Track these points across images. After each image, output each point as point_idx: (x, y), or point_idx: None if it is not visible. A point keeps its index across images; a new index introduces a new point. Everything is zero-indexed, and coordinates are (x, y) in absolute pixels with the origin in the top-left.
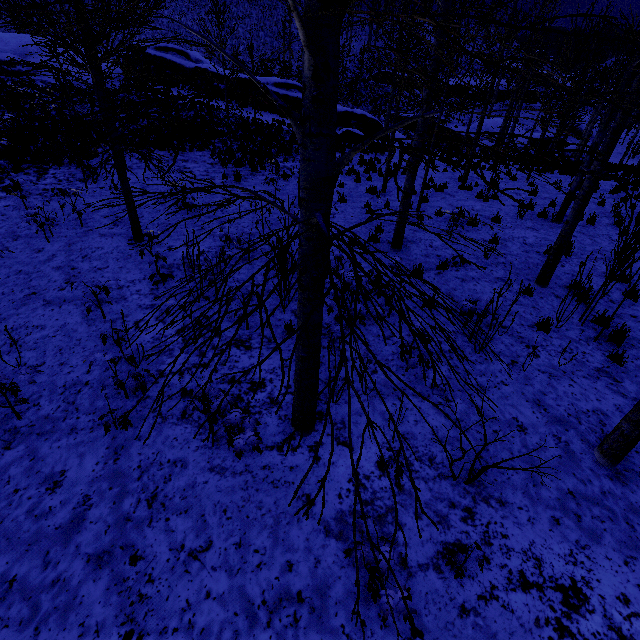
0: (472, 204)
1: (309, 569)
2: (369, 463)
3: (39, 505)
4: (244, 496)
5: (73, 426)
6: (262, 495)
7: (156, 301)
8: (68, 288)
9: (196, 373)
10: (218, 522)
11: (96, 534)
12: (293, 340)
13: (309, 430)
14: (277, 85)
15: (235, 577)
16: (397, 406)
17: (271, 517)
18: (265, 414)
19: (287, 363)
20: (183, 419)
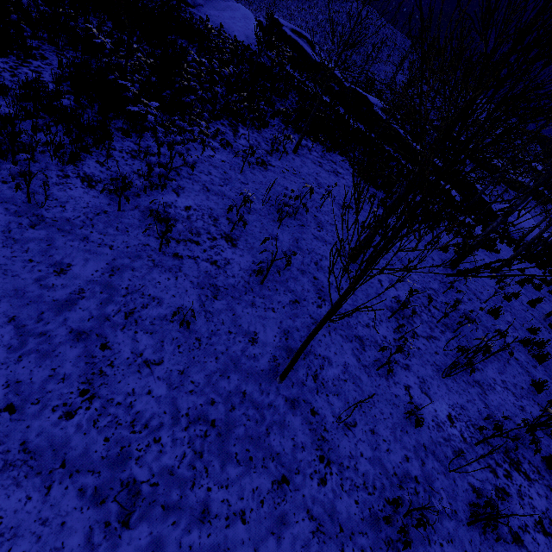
0: None
1: None
2: None
3: None
4: None
5: None
6: None
7: (407, 360)
8: (324, 307)
9: (505, 503)
10: None
11: None
12: None
13: None
14: (383, 110)
15: None
16: None
17: None
18: None
19: None
20: None
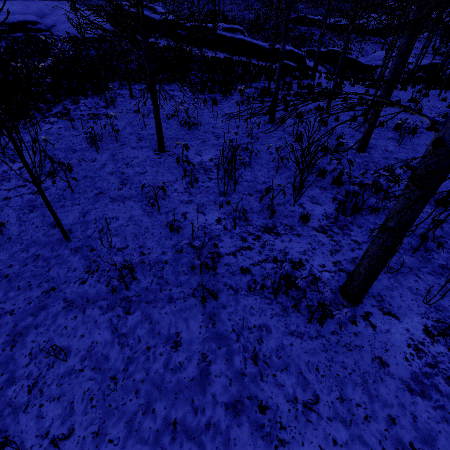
0: (403, 116)
1: (410, 423)
2: (417, 331)
3: (170, 360)
4: (327, 357)
5: (169, 296)
6: (341, 356)
7: (192, 197)
8: (124, 188)
9: (245, 254)
10: (316, 379)
11: (223, 386)
12: (310, 227)
13: (360, 302)
14: (225, 29)
15: (350, 427)
16: (419, 282)
17: (357, 376)
18: (313, 288)
19: (313, 246)
20: (250, 291)
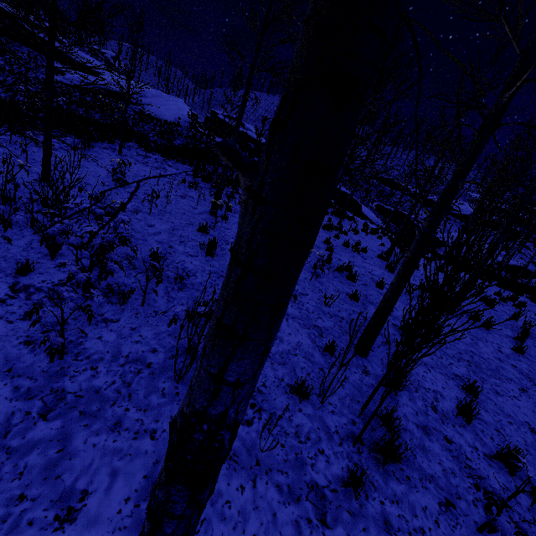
0: (374, 269)
1: None
2: None
3: None
4: None
5: None
6: None
7: None
8: None
9: None
10: None
11: None
12: (13, 280)
13: None
14: None
15: None
16: None
17: None
18: None
19: None
20: None
